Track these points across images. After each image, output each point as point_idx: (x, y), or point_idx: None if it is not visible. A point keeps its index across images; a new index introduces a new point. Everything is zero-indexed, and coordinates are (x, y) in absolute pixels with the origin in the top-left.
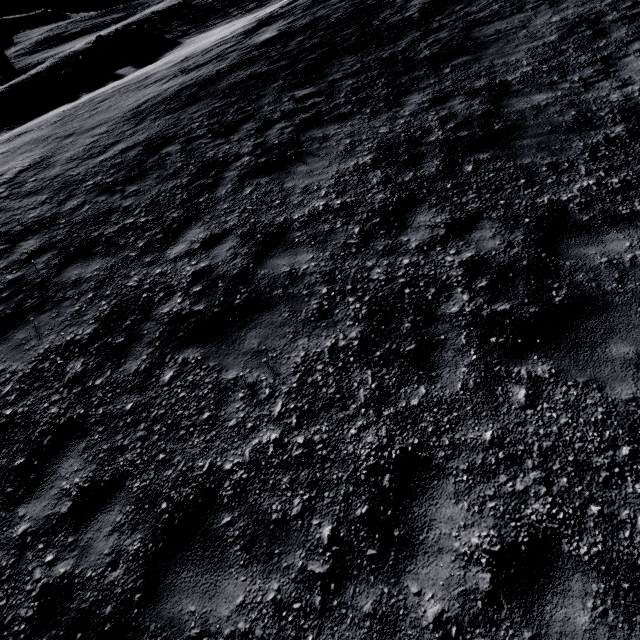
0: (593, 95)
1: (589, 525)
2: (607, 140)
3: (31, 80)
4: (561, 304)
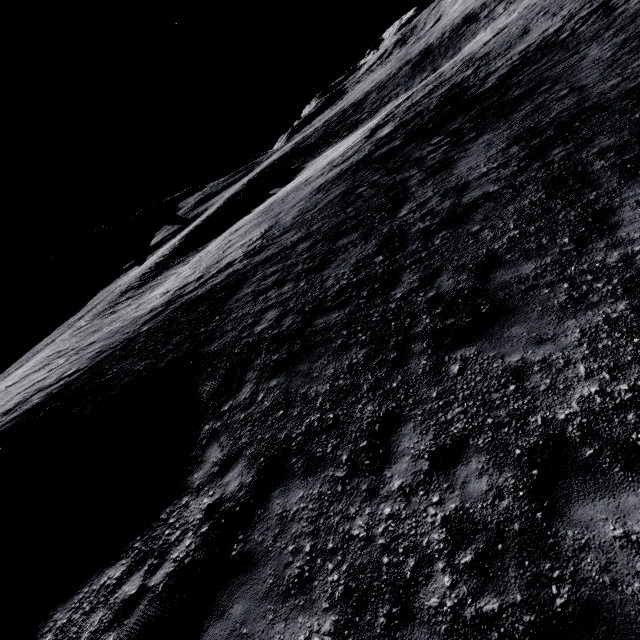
0: None
1: None
2: None
3: (215, 214)
4: None
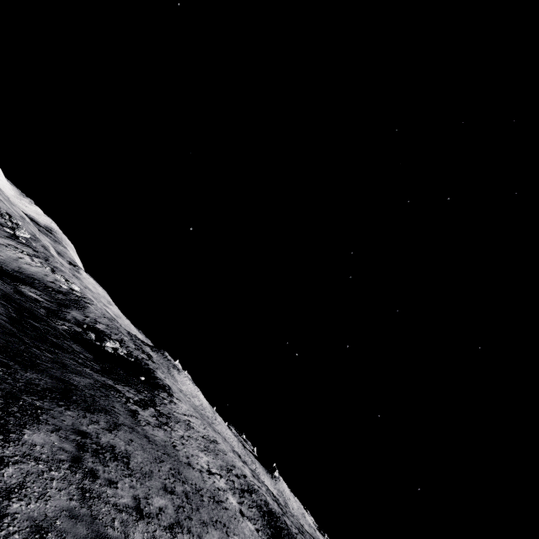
0: None
1: None
2: None
3: None
4: None
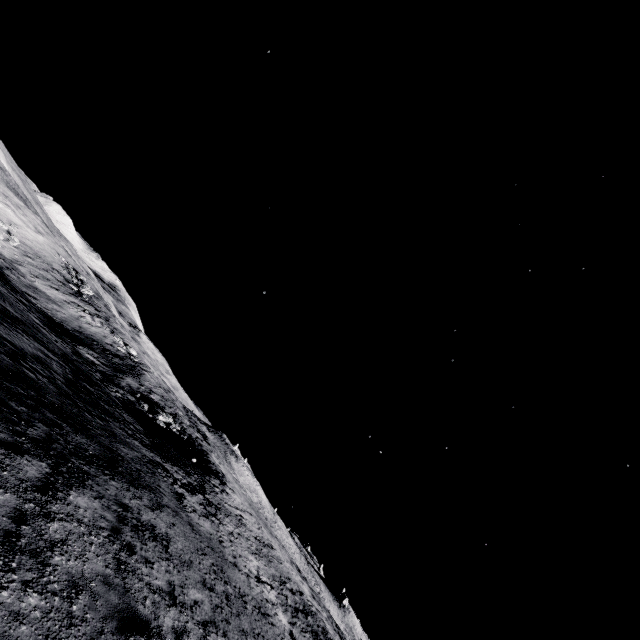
0: None
1: None
2: None
3: None
4: None
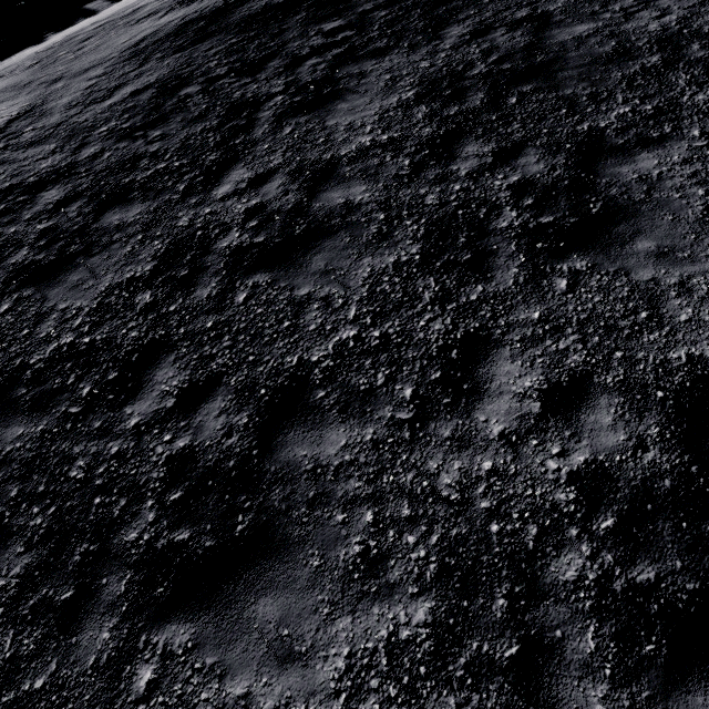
0: (633, 25)
1: (614, 365)
2: (644, 70)
3: None
4: (597, 214)
